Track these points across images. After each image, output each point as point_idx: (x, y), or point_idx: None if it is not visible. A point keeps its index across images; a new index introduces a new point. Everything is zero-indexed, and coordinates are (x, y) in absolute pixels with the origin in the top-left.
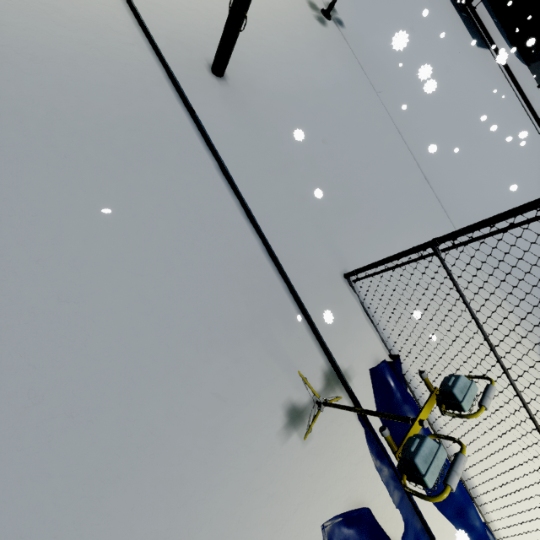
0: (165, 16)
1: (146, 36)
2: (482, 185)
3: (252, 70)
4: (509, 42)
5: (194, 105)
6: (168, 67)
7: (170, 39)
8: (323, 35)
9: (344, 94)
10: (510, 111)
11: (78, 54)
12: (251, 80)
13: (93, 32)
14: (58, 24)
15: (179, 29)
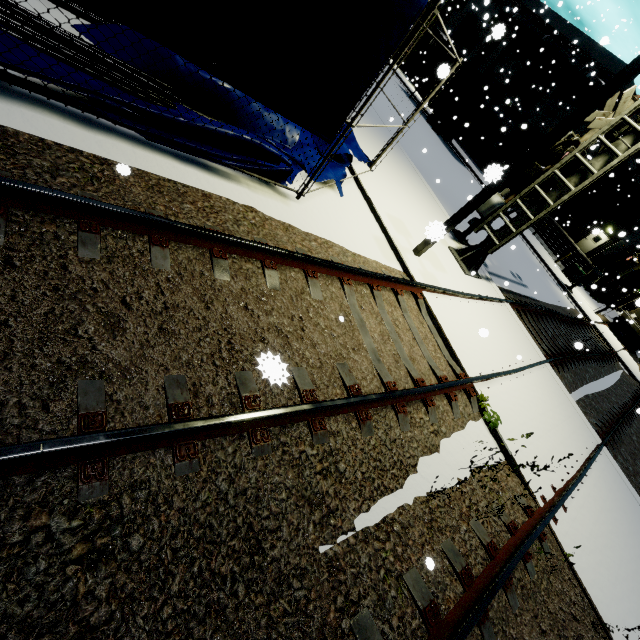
0: None
1: None
2: (427, 164)
3: None
4: None
5: None
6: None
7: None
8: None
9: None
10: (475, 188)
11: None
12: None
13: None
14: None
15: None
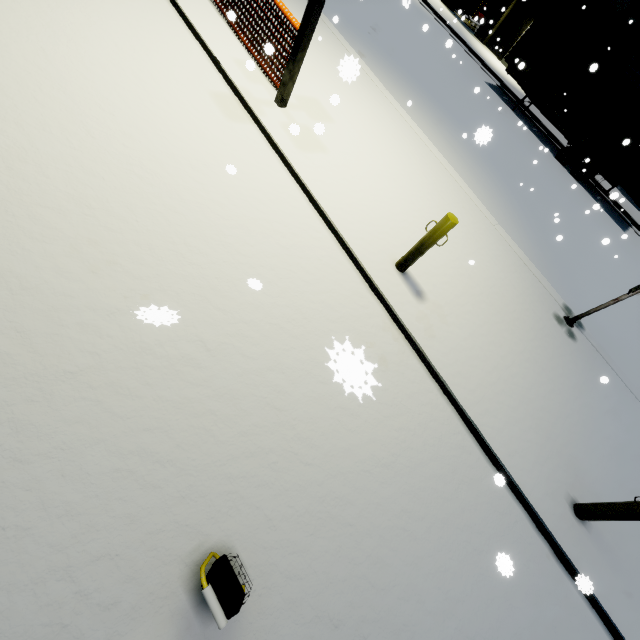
0: (524, 463)
1: (516, 497)
2: None
3: (586, 475)
4: (638, 207)
5: (596, 593)
6: (555, 542)
7: (541, 498)
8: (580, 354)
9: (632, 433)
10: None
11: (504, 585)
12: (593, 493)
13: (494, 534)
14: (479, 551)
15: (537, 472)
